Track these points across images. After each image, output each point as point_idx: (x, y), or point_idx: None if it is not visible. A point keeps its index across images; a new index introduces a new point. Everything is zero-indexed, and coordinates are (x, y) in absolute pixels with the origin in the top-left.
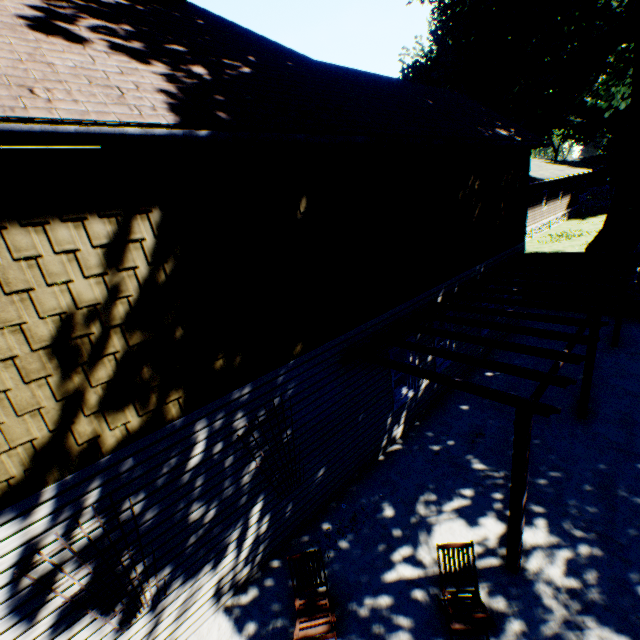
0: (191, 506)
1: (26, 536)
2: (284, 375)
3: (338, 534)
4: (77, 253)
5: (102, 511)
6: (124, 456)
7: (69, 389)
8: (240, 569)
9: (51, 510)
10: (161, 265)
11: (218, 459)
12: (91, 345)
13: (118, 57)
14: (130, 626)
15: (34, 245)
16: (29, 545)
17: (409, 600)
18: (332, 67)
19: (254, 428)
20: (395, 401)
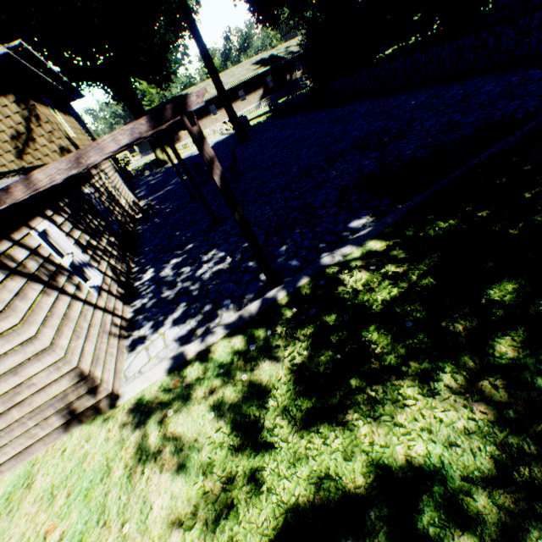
0: None
1: None
2: None
3: None
4: None
5: None
6: None
7: None
8: None
9: None
10: None
11: None
12: None
13: None
14: None
15: None
16: None
17: None
18: None
19: None
20: None
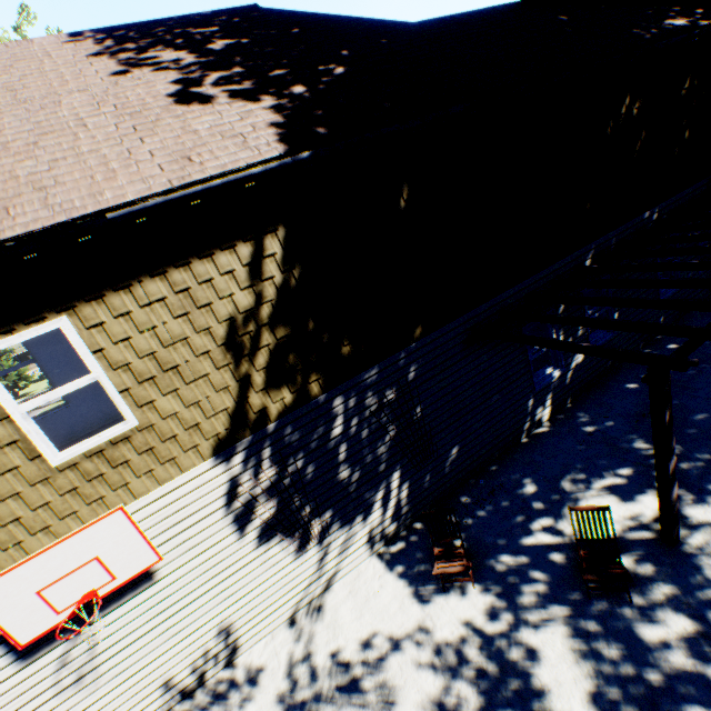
0: (339, 467)
1: (233, 474)
2: (406, 358)
3: (476, 505)
4: (234, 273)
5: (276, 463)
6: (285, 423)
7: (243, 373)
8: (386, 525)
9: (244, 458)
10: (290, 272)
11: (356, 431)
12: (252, 340)
13: (236, 104)
14: (306, 551)
15: (208, 272)
16: (235, 480)
17: (546, 560)
18: (432, 23)
19: (384, 406)
20: (537, 382)
